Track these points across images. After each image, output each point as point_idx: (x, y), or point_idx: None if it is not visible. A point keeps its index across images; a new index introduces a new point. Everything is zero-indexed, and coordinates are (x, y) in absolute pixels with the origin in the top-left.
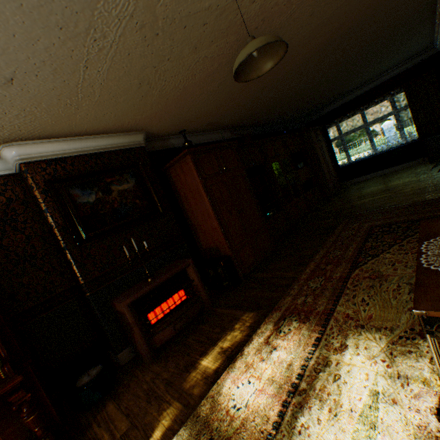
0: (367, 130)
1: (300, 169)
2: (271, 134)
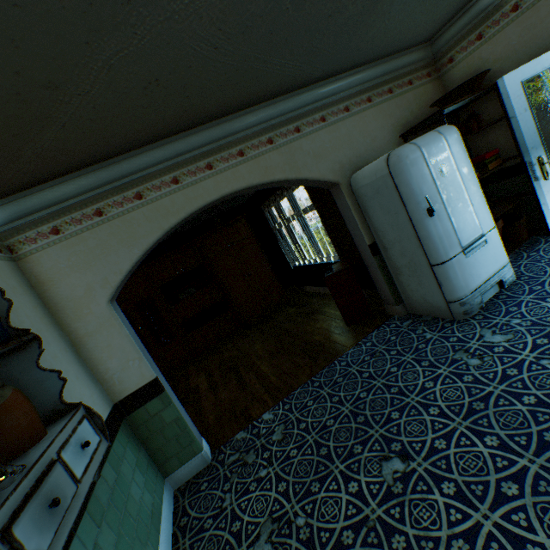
0: (300, 224)
1: (185, 300)
2: (165, 242)
